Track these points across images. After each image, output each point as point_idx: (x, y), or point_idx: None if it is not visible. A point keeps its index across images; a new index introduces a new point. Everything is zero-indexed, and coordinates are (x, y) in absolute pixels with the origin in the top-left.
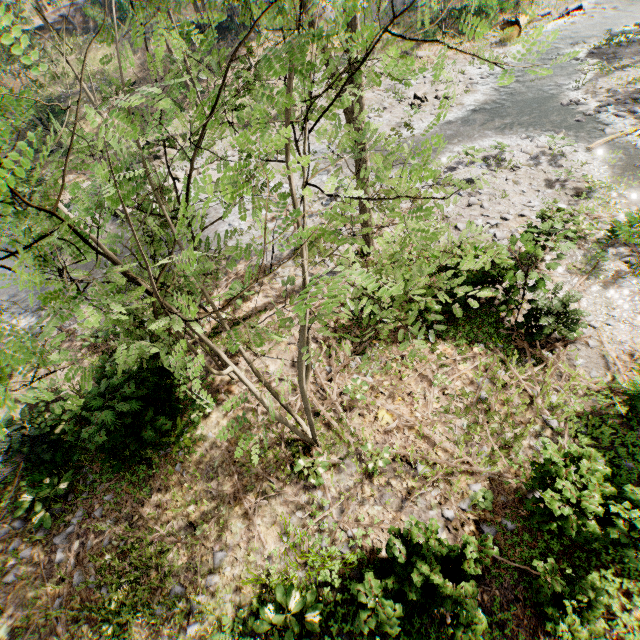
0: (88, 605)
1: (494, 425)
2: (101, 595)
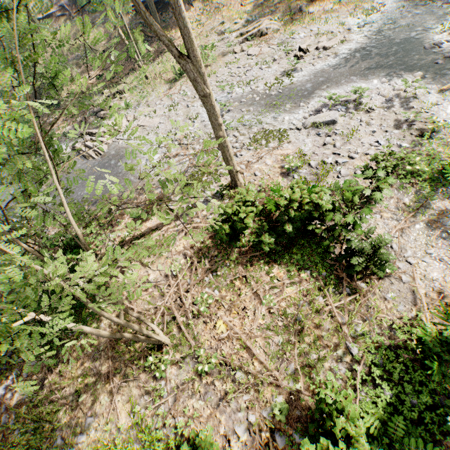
0: (1, 443)
1: (304, 345)
2: (14, 435)
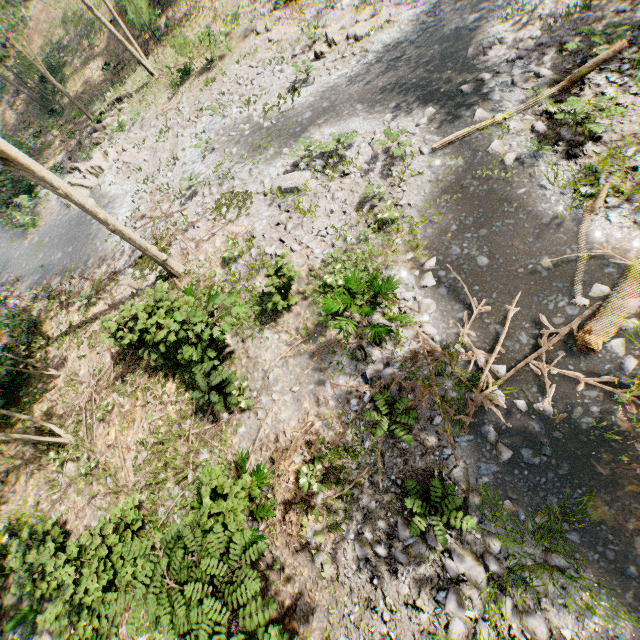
0: None
1: (160, 464)
2: None
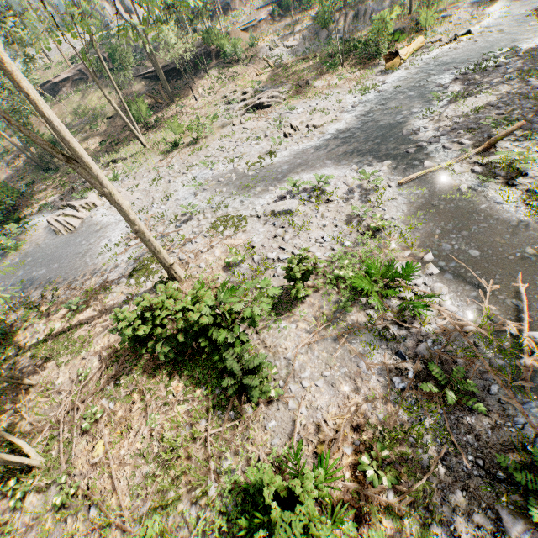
0: None
1: (168, 479)
2: None
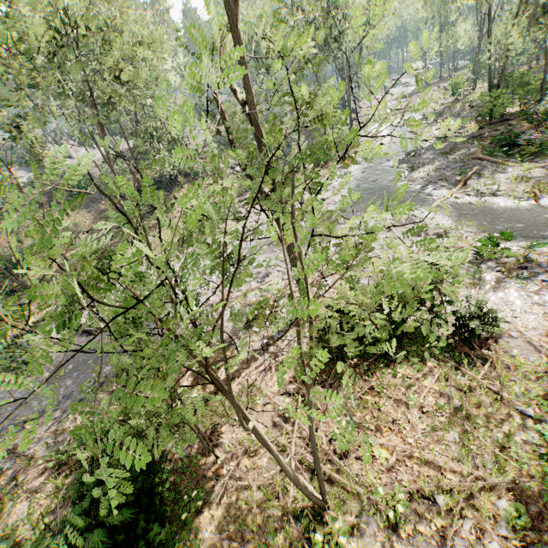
0: None
1: (481, 430)
2: None
